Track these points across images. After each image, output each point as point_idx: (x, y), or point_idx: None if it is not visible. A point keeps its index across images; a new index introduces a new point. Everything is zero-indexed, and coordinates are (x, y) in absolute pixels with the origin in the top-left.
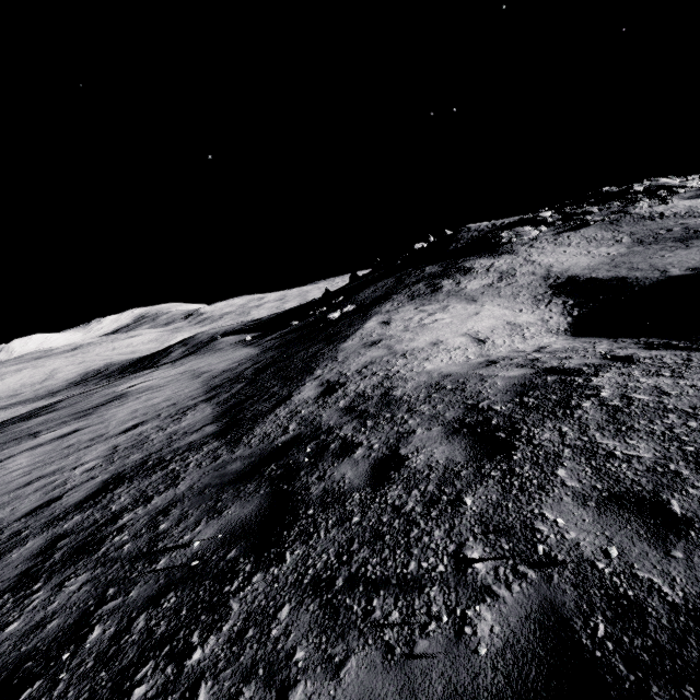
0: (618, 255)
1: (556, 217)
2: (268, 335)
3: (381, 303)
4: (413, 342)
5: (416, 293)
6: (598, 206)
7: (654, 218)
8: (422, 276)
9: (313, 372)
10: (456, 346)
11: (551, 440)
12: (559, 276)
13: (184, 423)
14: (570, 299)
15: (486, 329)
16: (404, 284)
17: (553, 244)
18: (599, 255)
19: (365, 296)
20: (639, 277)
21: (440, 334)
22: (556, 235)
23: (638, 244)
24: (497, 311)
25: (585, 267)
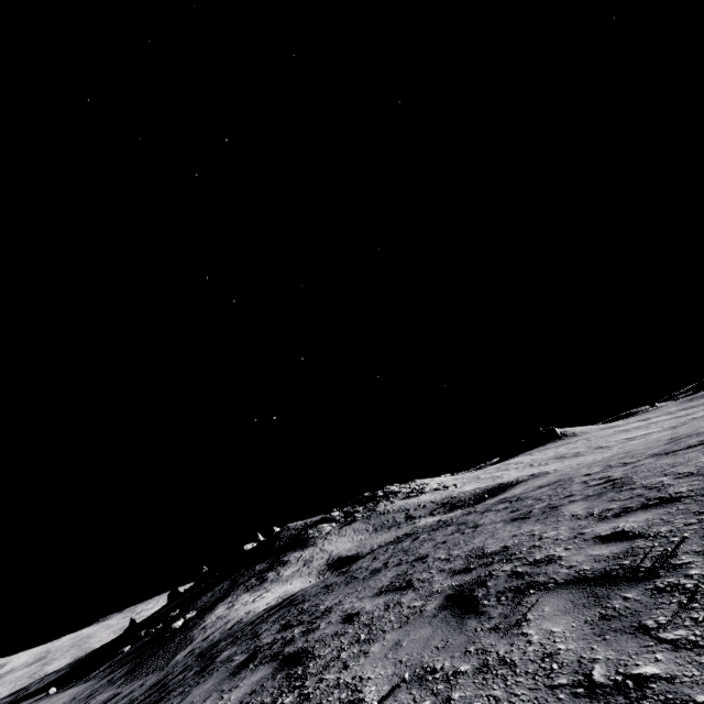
0: (364, 539)
1: (341, 515)
2: (90, 672)
3: (223, 600)
4: (250, 608)
5: (249, 586)
6: (363, 505)
7: (385, 513)
8: (254, 573)
9: (193, 637)
10: (272, 602)
11: (287, 600)
12: (334, 557)
13: (100, 698)
14: (335, 569)
15: (289, 593)
16: (239, 583)
17: (337, 535)
18: (357, 540)
19: (205, 601)
20: (363, 551)
21: (265, 601)
22: (340, 529)
23: (375, 531)
24: (298, 584)
25: (348, 549)
